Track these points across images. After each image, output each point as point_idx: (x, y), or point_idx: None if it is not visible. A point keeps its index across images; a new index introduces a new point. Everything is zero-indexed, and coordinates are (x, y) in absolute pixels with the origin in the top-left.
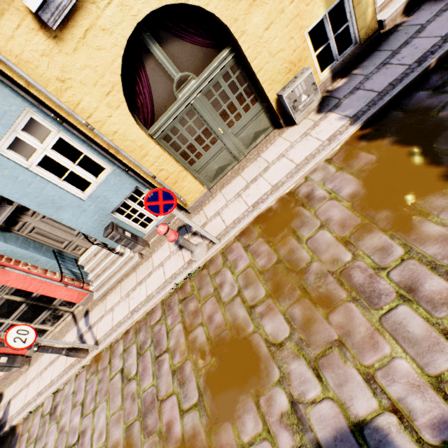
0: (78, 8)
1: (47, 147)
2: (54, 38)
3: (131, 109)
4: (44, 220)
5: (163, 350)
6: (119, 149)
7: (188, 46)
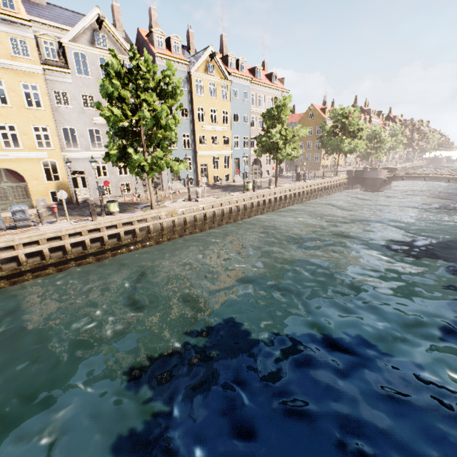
0: None
1: None
2: None
3: None
4: None
5: None
6: None
7: (14, 177)
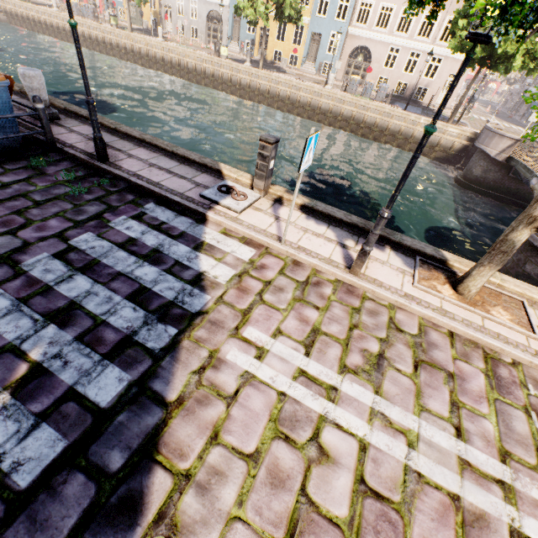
0: None
1: None
2: None
3: None
4: None
5: None
6: None
7: None
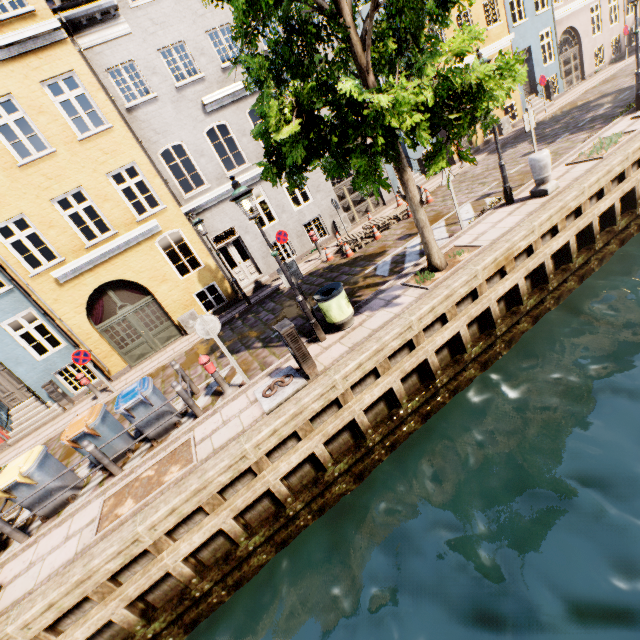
0: (76, 277)
1: (32, 327)
2: (60, 285)
3: (89, 315)
4: (2, 372)
5: (49, 450)
6: (74, 333)
7: (129, 293)
